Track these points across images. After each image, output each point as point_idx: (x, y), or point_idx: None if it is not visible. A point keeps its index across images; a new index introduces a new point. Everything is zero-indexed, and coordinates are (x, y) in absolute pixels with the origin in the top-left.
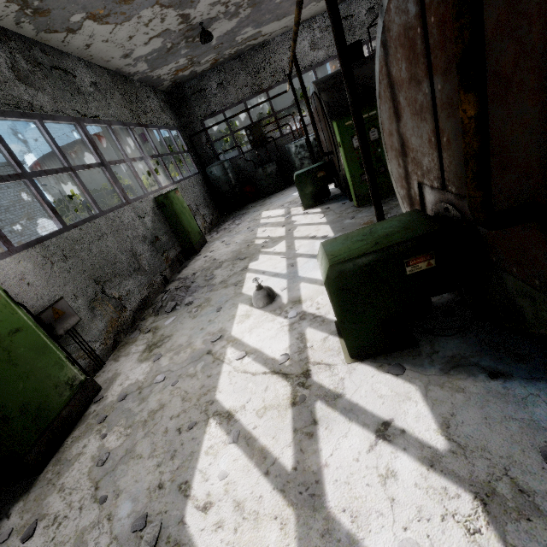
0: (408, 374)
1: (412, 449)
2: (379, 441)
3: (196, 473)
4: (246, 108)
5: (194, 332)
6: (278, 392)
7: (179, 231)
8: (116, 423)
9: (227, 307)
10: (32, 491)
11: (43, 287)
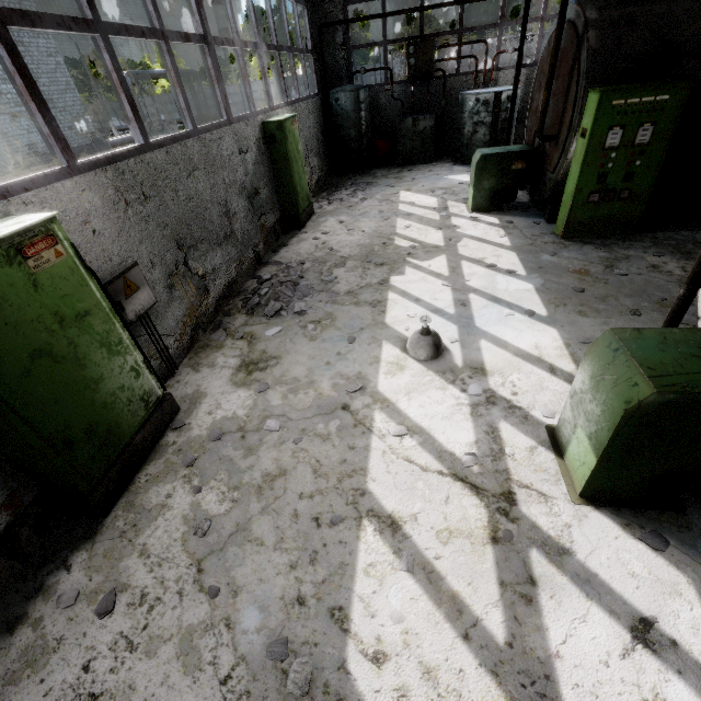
0: (674, 554)
1: (691, 675)
2: (639, 646)
3: (353, 598)
4: (423, 6)
5: (316, 364)
6: (467, 512)
7: (284, 187)
8: (213, 475)
9: (365, 340)
10: (99, 540)
11: (112, 241)
